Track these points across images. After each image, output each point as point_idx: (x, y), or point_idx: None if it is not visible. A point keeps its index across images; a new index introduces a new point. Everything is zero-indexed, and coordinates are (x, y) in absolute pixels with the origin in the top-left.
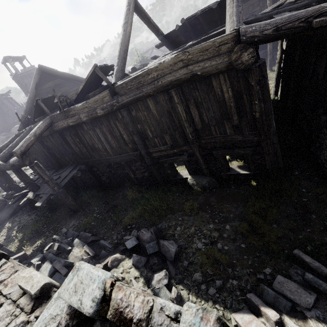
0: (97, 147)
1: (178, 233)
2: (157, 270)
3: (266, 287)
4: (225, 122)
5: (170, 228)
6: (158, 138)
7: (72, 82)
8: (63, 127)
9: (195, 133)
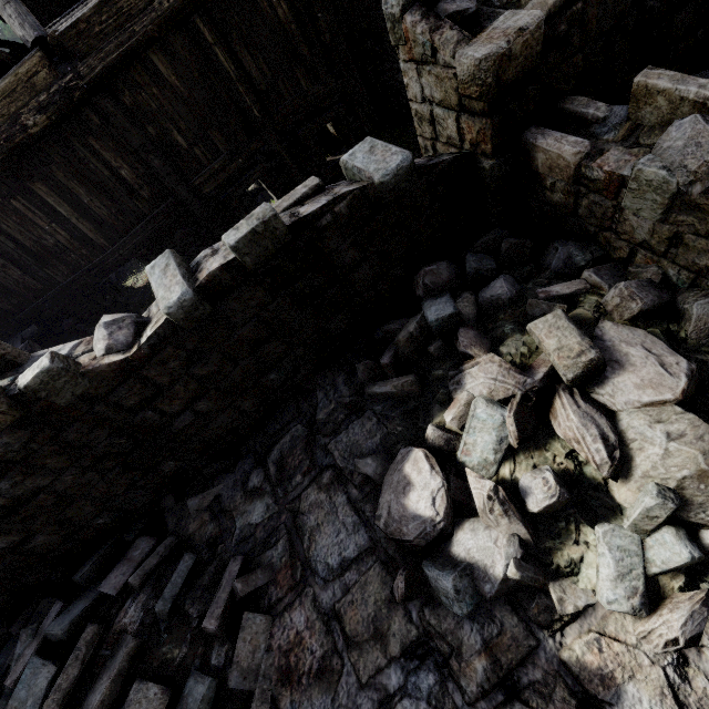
0: (56, 245)
1: None
2: None
3: None
4: (294, 67)
5: None
6: (199, 145)
7: None
8: None
9: (260, 104)
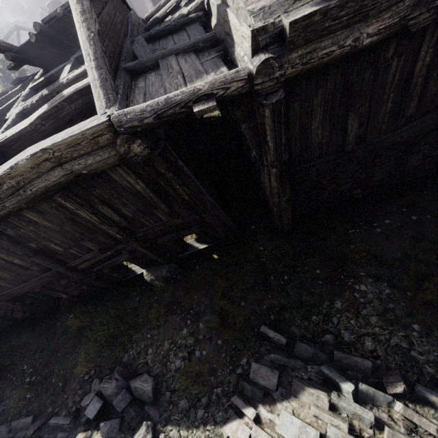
0: None
1: (151, 358)
2: (137, 424)
3: (244, 383)
4: (154, 211)
5: (141, 354)
6: (74, 248)
7: None
8: None
9: (123, 230)
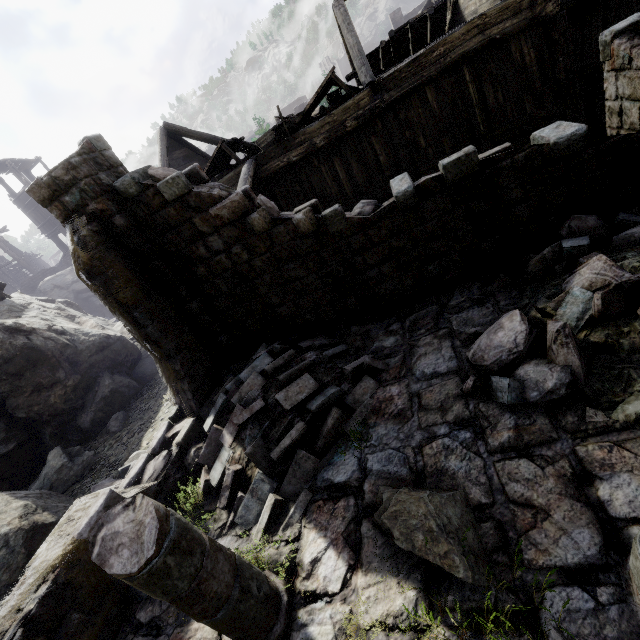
0: (329, 194)
1: None
2: None
3: None
4: (524, 96)
5: None
6: (433, 146)
7: (201, 154)
8: (278, 169)
9: (487, 122)
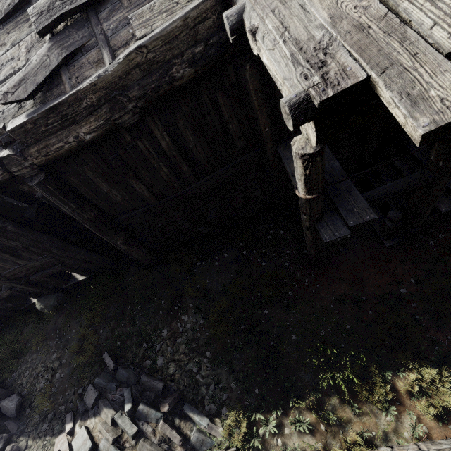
0: None
1: (26, 379)
2: None
3: (77, 402)
4: (5, 258)
5: (20, 376)
6: None
7: None
8: None
9: None
